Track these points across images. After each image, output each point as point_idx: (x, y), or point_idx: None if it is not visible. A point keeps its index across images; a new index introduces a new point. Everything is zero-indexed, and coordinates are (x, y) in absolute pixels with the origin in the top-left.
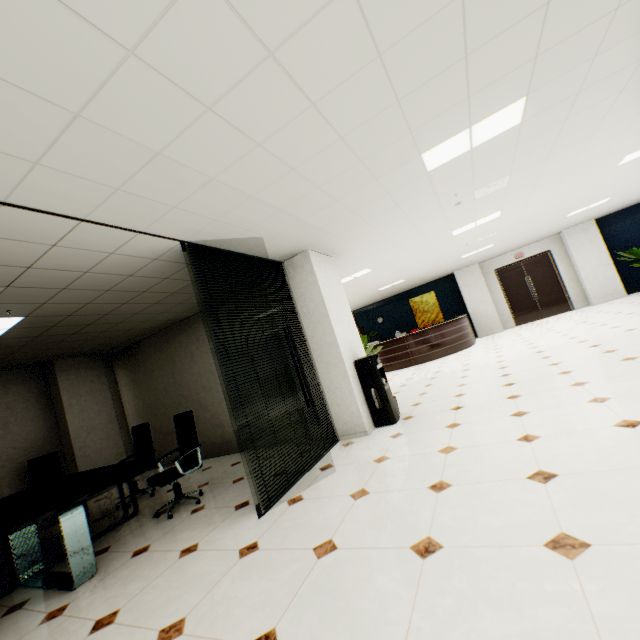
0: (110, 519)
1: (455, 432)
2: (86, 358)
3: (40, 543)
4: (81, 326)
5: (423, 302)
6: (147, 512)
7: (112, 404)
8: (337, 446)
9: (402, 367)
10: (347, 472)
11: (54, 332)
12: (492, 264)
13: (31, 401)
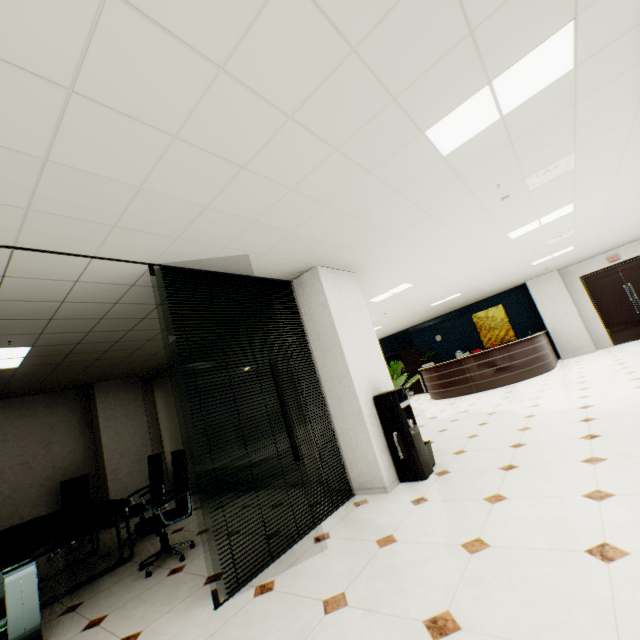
0: (110, 559)
1: (494, 512)
2: (125, 380)
3: (47, 575)
4: (99, 353)
5: (489, 317)
6: (139, 559)
7: (147, 426)
8: (348, 504)
9: (461, 394)
10: (339, 554)
11: (74, 359)
12: (576, 270)
13: (73, 422)
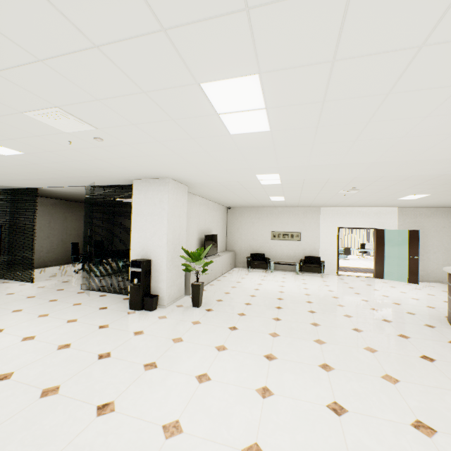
0: None
1: (59, 319)
2: None
3: None
4: None
5: None
6: None
7: None
8: None
9: None
10: (83, 298)
11: None
12: None
13: None
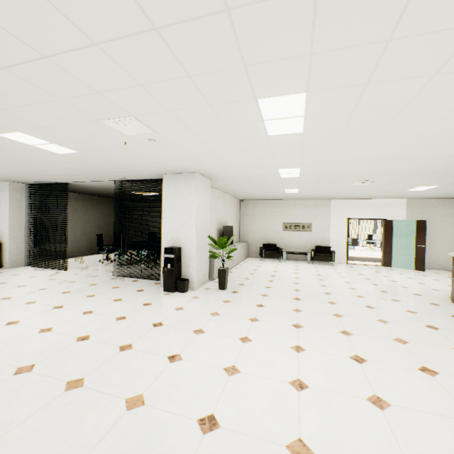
0: None
1: (106, 299)
2: None
3: None
4: None
5: None
6: None
7: None
8: (160, 281)
9: None
10: (118, 283)
11: None
12: None
13: None
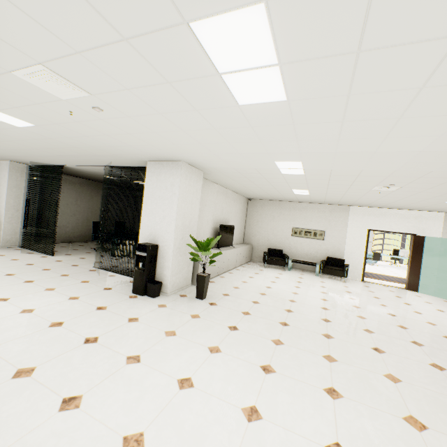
0: None
1: (63, 295)
2: None
3: None
4: None
5: None
6: None
7: None
8: None
9: None
10: (92, 277)
11: None
12: None
13: None
